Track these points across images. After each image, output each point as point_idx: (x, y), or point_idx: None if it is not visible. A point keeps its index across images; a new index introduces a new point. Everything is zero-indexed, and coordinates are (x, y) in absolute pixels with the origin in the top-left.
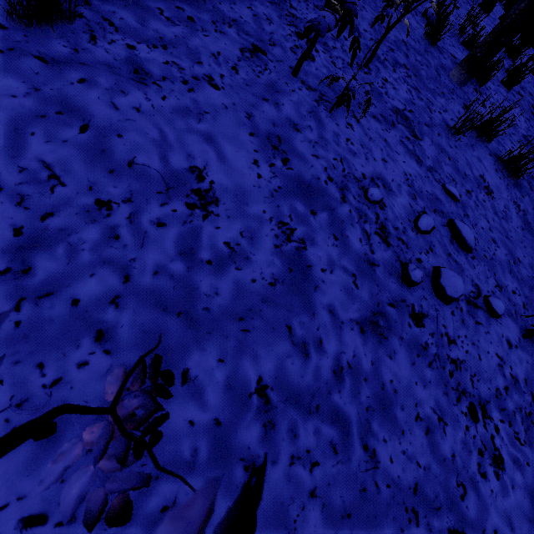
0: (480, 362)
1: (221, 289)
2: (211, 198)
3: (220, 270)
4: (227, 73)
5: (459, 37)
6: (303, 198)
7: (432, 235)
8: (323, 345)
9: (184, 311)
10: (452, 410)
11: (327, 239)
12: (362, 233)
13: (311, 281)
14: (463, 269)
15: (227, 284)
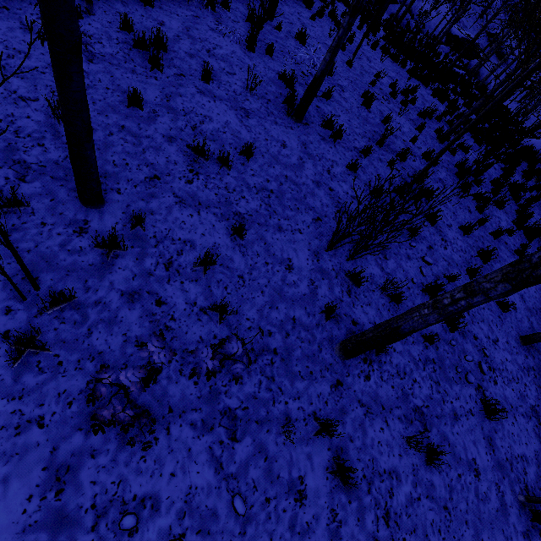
0: None
1: None
2: None
3: None
4: (60, 409)
5: (381, 293)
6: (52, 531)
7: None
8: None
9: None
10: None
11: None
12: None
13: None
14: None
15: None
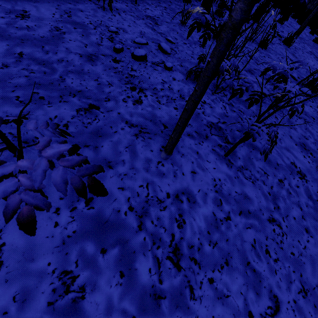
0: (148, 79)
1: (18, 33)
2: (27, 17)
3: (20, 30)
4: None
5: (214, 3)
6: (72, 24)
7: (144, 46)
8: (57, 54)
9: (0, 34)
10: (120, 84)
11: (78, 35)
12: (99, 37)
13: (62, 41)
14: (157, 56)
15: (21, 33)
